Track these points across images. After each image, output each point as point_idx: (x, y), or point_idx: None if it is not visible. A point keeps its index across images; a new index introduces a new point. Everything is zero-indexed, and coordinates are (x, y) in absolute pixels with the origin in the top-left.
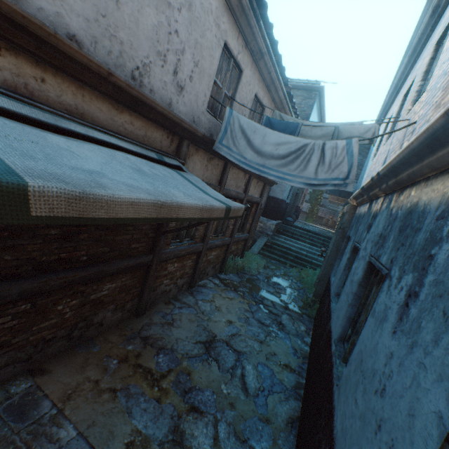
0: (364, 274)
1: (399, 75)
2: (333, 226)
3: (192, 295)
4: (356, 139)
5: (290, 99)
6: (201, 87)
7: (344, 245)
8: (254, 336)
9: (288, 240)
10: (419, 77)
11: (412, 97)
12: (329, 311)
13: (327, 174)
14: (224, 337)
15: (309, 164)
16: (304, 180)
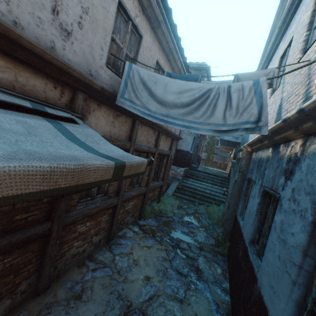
0: (310, 240)
1: (271, 46)
2: (225, 168)
3: (110, 250)
4: (264, 78)
5: (186, 69)
6: (96, 39)
7: (246, 186)
8: (173, 294)
9: (195, 182)
10: (301, 31)
11: (300, 46)
12: (250, 264)
13: (237, 118)
14: (140, 303)
15: (215, 109)
16: (212, 127)
